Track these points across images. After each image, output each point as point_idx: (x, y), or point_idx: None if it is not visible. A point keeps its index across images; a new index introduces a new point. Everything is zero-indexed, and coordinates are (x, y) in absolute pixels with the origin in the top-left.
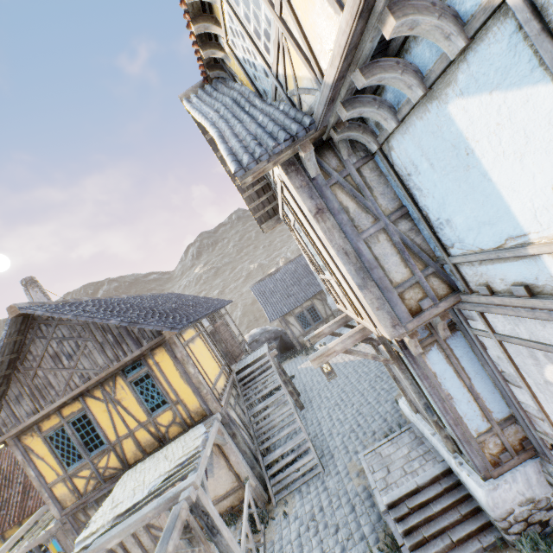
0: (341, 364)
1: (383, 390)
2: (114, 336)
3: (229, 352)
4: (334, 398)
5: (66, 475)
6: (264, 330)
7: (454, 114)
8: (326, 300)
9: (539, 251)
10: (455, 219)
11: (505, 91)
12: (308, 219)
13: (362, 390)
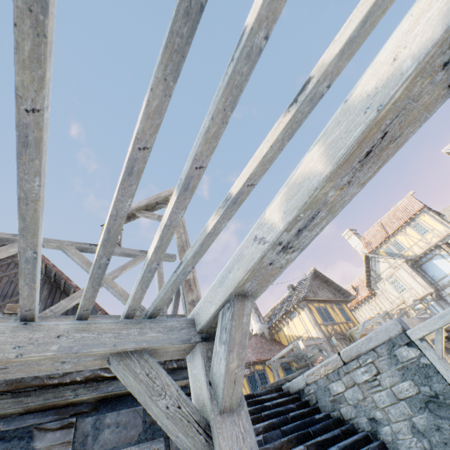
0: None
1: None
2: (332, 292)
3: None
4: None
5: (324, 323)
6: None
7: (433, 261)
8: None
9: (448, 274)
10: (435, 274)
11: (439, 259)
12: (408, 272)
13: None
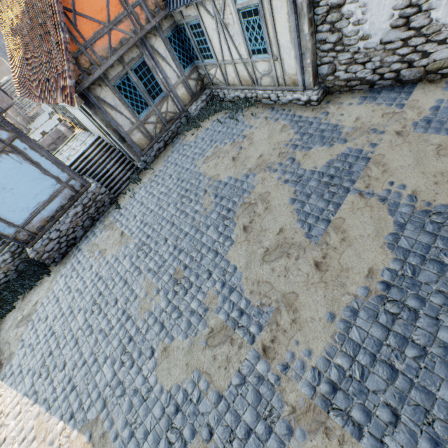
0: None
1: None
2: None
3: None
4: None
5: None
6: None
7: None
8: None
9: None
10: None
11: None
12: None
13: None
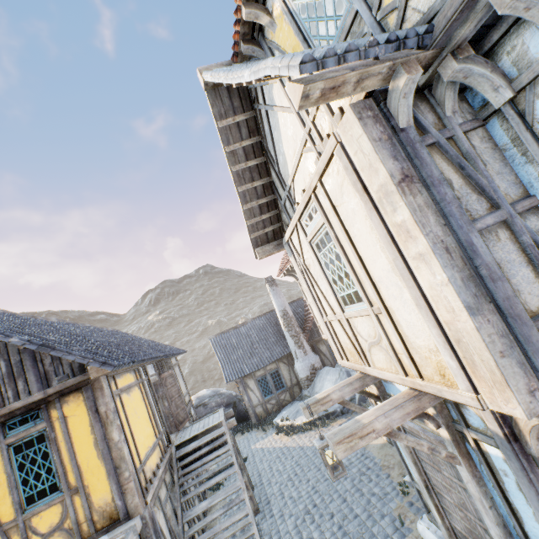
0: (310, 448)
1: (374, 495)
2: (10, 365)
3: (172, 414)
4: (304, 501)
5: None
6: (216, 392)
7: None
8: (293, 365)
9: None
10: None
11: None
12: (373, 198)
13: (343, 492)
